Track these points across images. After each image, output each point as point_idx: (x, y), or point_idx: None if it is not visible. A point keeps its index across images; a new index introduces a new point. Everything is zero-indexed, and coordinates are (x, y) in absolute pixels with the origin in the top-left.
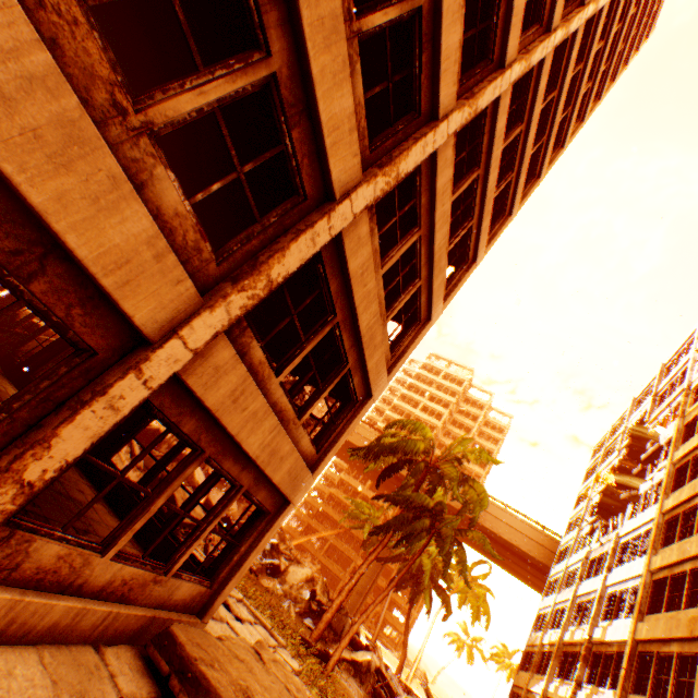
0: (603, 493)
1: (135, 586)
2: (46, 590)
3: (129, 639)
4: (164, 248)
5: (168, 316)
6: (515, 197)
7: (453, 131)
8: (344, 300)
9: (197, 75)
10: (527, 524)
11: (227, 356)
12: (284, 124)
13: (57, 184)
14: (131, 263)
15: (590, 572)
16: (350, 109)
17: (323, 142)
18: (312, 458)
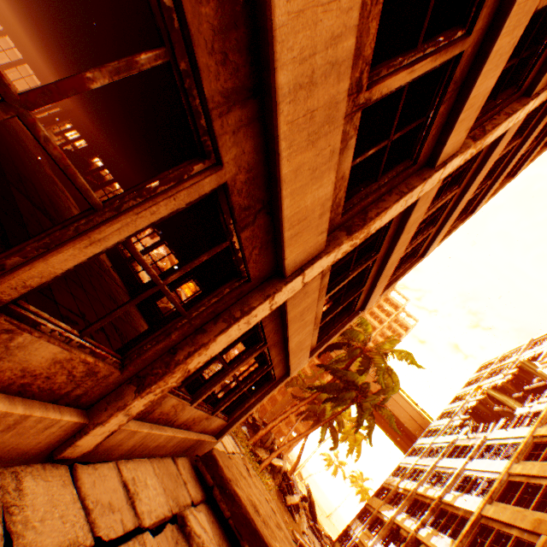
0: (479, 401)
1: (197, 421)
2: (158, 423)
3: (183, 451)
4: (327, 207)
5: (302, 258)
6: (524, 163)
7: (533, 107)
8: (388, 242)
9: (413, 52)
10: (409, 403)
11: (314, 285)
12: (437, 98)
13: (300, 158)
14: (305, 219)
15: (452, 453)
16: (489, 88)
17: (457, 117)
18: (312, 347)
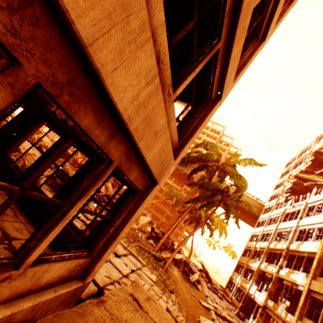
0: (293, 183)
1: None
2: None
3: None
4: None
5: None
6: None
7: None
8: None
9: None
10: (249, 197)
11: None
12: None
13: None
14: None
15: (286, 219)
16: None
17: None
18: (174, 146)
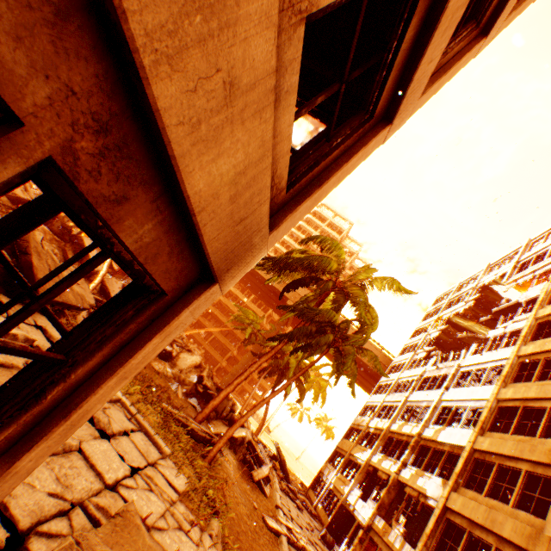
0: (442, 331)
1: None
2: None
3: None
4: None
5: None
6: None
7: None
8: None
9: None
10: (371, 344)
11: None
12: None
13: None
14: None
15: (423, 386)
16: None
17: None
18: (275, 198)
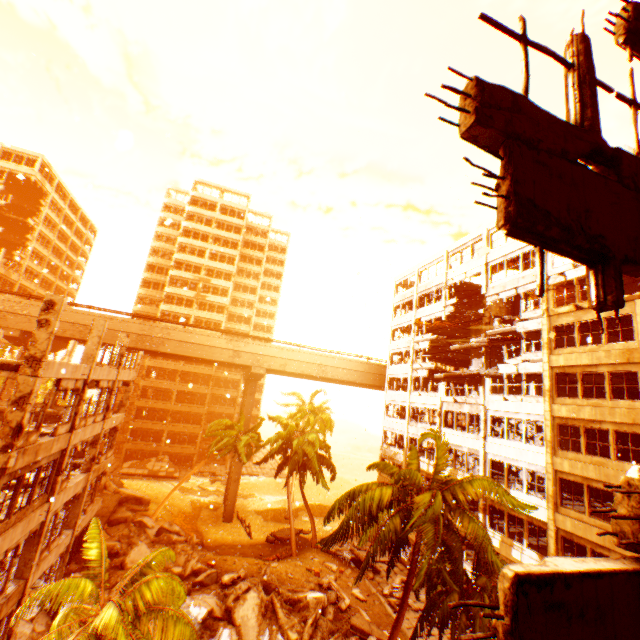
0: (431, 341)
1: None
2: None
3: None
4: None
5: None
6: None
7: None
8: None
9: None
10: (357, 361)
11: None
12: None
13: None
14: None
15: (449, 422)
16: None
17: None
18: None
